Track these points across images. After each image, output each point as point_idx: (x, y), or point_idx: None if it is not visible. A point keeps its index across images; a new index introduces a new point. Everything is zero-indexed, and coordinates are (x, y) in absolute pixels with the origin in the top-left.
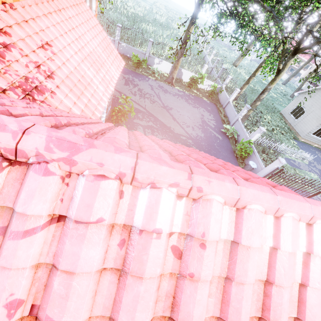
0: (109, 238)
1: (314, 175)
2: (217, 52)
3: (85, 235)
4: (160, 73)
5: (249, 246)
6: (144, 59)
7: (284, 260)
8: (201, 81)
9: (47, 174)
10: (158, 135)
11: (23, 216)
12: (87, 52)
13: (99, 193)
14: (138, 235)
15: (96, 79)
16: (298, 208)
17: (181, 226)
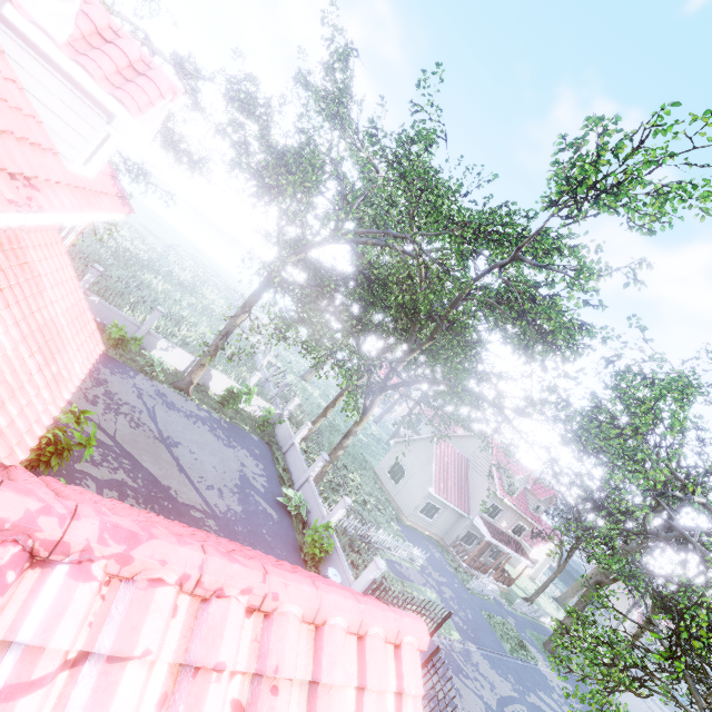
0: (146, 692)
1: (432, 592)
2: (278, 355)
3: (119, 684)
4: (166, 368)
5: (331, 685)
6: (137, 337)
7: (372, 707)
8: (248, 398)
9: (88, 580)
10: (136, 505)
11: (35, 654)
12: (38, 324)
13: (152, 607)
14: (191, 680)
15: (40, 378)
16: (382, 620)
17: (247, 661)
